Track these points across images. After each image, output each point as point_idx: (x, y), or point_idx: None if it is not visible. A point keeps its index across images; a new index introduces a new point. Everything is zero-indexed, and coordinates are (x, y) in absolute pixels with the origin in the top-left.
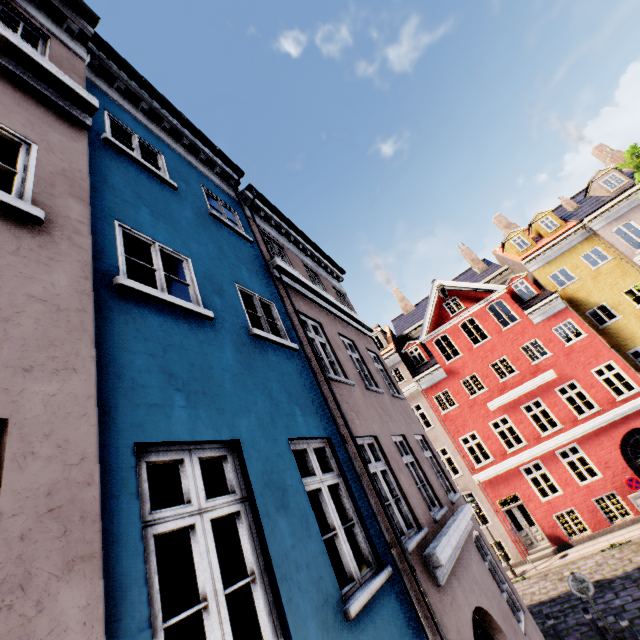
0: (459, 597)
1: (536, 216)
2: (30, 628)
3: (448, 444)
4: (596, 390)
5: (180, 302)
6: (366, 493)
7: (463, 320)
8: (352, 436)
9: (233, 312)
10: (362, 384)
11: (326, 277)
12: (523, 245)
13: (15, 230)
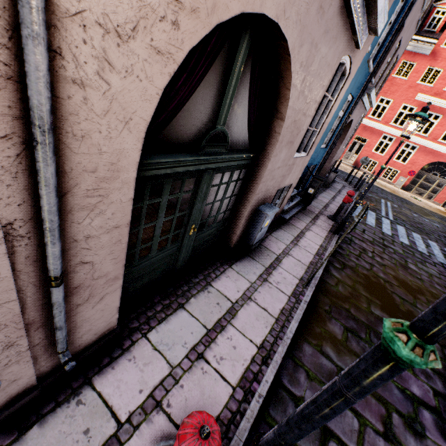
0: (356, 111)
1: None
2: None
3: None
4: None
5: None
6: (391, 40)
7: None
8: (410, 11)
9: None
10: None
11: None
12: None
13: None
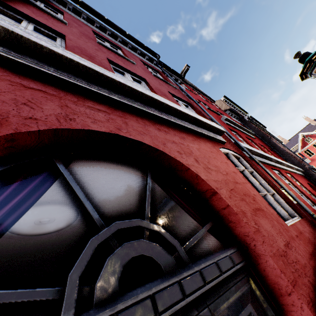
0: None
1: None
2: None
3: None
4: None
5: None
6: None
7: (313, 144)
8: None
9: None
10: None
11: None
12: None
13: None
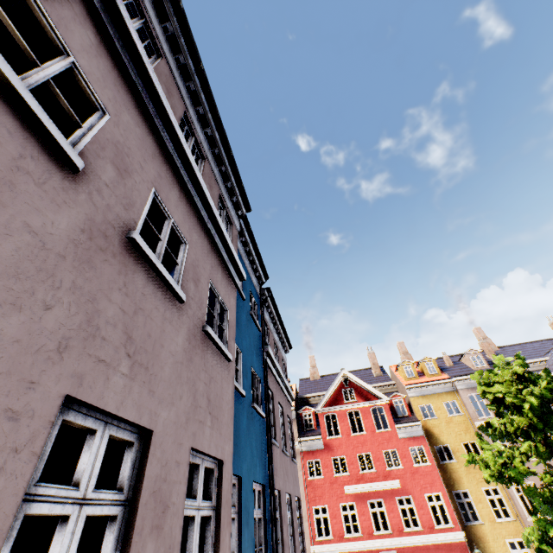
0: None
1: (425, 358)
2: (224, 542)
3: (303, 508)
4: (424, 512)
5: (239, 387)
6: (273, 531)
7: (352, 409)
8: (274, 488)
9: (249, 389)
10: (281, 446)
11: (281, 350)
12: (410, 374)
13: (225, 367)
